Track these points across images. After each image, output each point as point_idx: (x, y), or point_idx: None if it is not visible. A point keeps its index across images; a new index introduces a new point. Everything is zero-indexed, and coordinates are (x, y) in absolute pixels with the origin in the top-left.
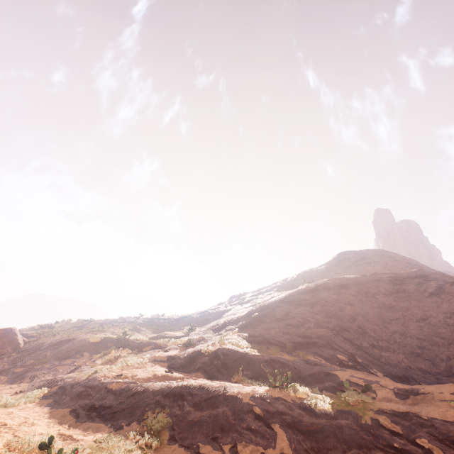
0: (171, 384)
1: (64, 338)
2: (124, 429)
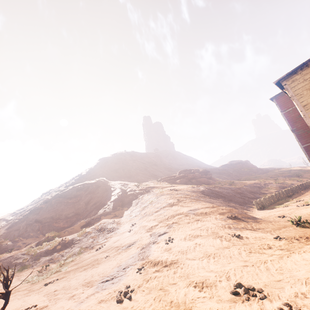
0: None
1: None
2: None
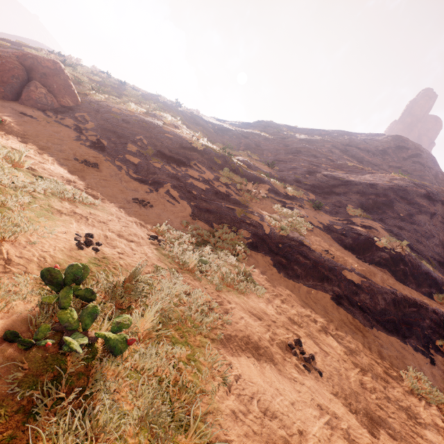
0: (430, 308)
1: (140, 117)
2: (436, 361)
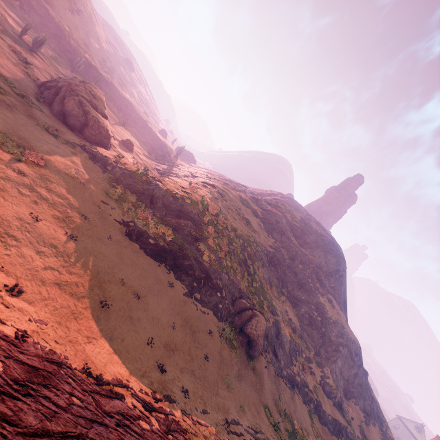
0: (340, 423)
1: (274, 325)
2: None
